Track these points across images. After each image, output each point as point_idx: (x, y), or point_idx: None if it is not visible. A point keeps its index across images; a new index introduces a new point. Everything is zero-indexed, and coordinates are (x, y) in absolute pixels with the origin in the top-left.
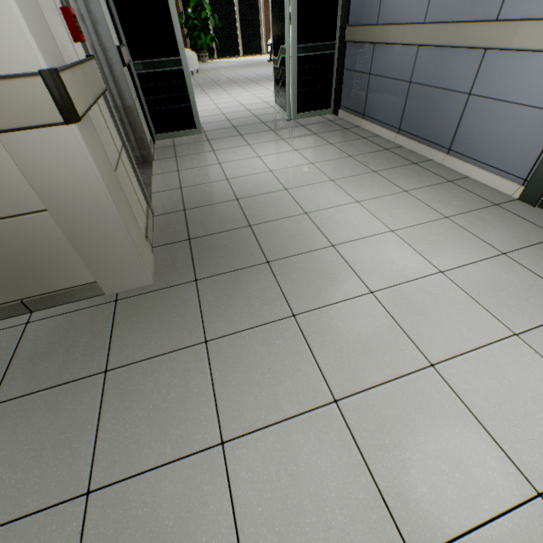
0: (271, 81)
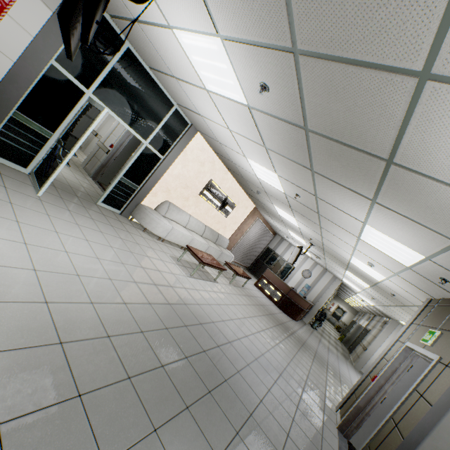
0: (5, 355)
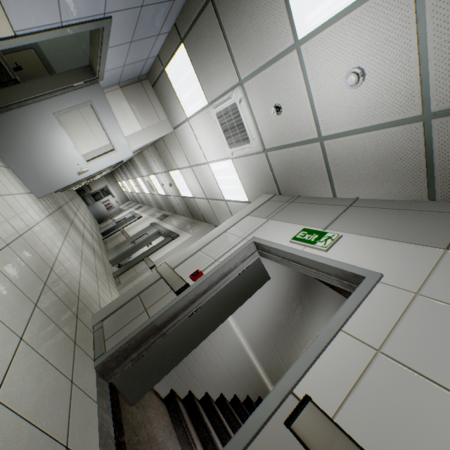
0: None
